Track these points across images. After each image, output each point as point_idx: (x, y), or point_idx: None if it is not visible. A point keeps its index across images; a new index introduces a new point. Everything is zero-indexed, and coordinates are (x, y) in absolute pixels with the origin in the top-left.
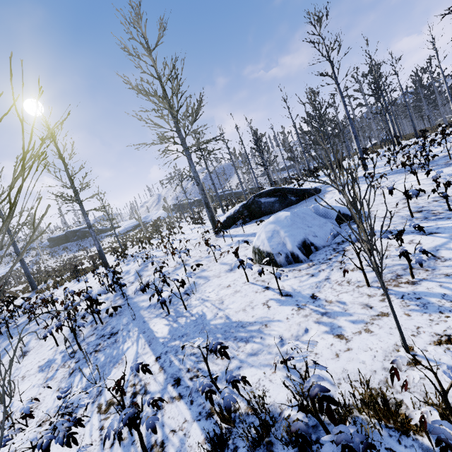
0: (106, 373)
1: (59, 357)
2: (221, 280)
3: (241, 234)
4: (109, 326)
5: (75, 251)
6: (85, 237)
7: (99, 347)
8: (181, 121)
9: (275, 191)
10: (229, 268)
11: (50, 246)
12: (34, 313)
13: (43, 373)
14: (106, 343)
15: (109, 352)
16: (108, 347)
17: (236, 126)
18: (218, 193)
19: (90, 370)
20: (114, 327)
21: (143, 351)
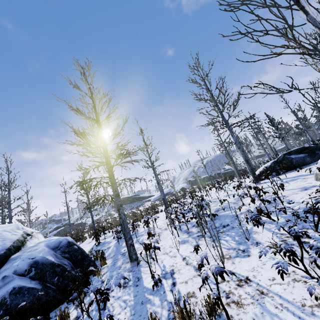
0: (248, 237)
1: (190, 238)
2: (302, 194)
3: (284, 178)
4: (215, 224)
5: (129, 209)
6: (134, 201)
7: (221, 231)
8: (223, 111)
9: (303, 149)
10: (301, 189)
11: (114, 206)
12: (147, 224)
13: (187, 244)
14: (225, 229)
15: (235, 231)
16: (230, 230)
17: (246, 117)
18: (222, 171)
19: (229, 238)
20: (222, 223)
21: (270, 226)
